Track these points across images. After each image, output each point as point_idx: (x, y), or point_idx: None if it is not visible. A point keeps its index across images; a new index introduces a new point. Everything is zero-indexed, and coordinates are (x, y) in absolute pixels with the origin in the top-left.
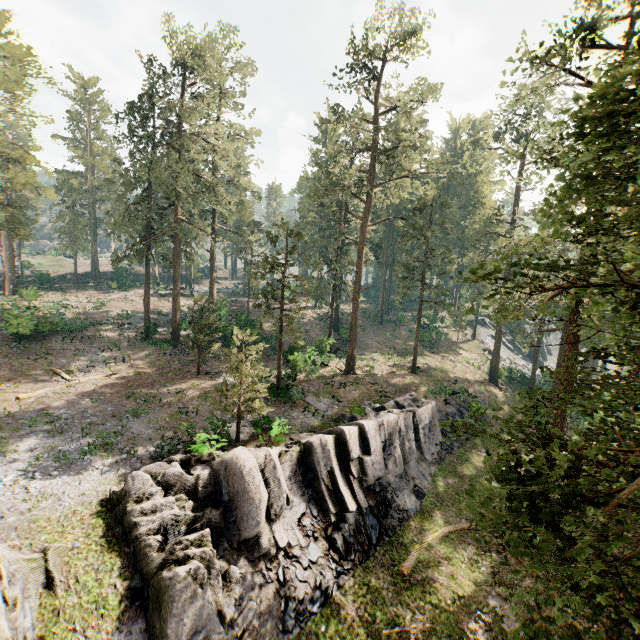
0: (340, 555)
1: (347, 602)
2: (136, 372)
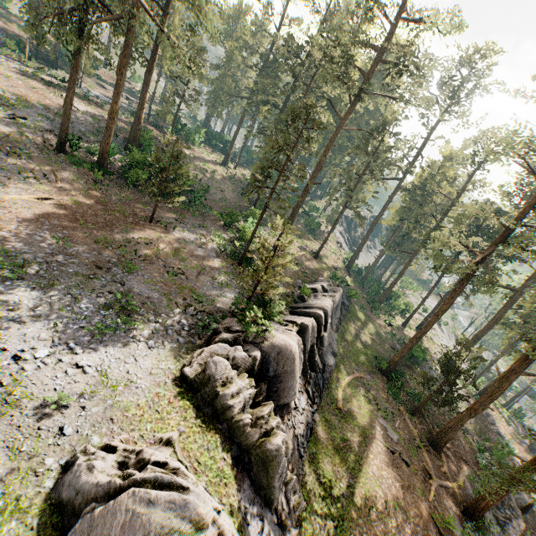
0: (312, 401)
1: (320, 431)
2: (73, 201)
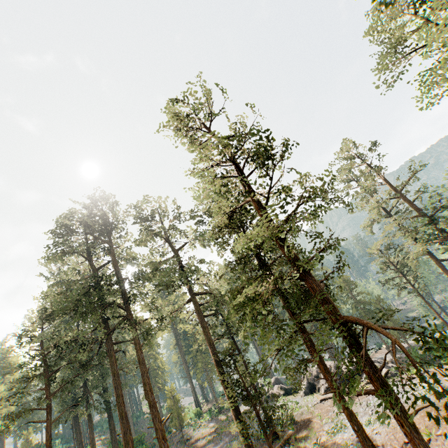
0: None
1: None
2: None
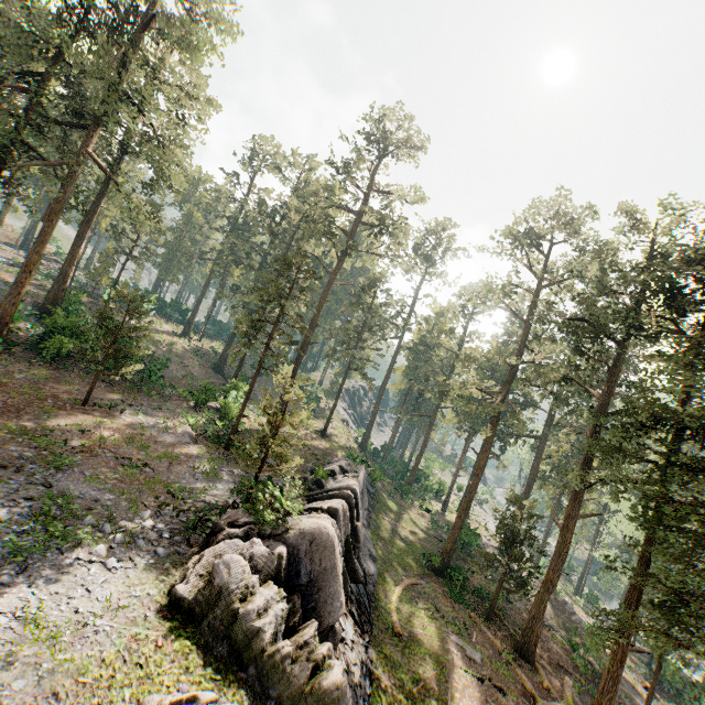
0: (360, 629)
1: (381, 674)
2: None
